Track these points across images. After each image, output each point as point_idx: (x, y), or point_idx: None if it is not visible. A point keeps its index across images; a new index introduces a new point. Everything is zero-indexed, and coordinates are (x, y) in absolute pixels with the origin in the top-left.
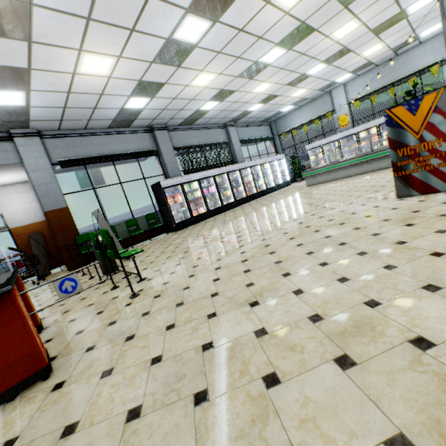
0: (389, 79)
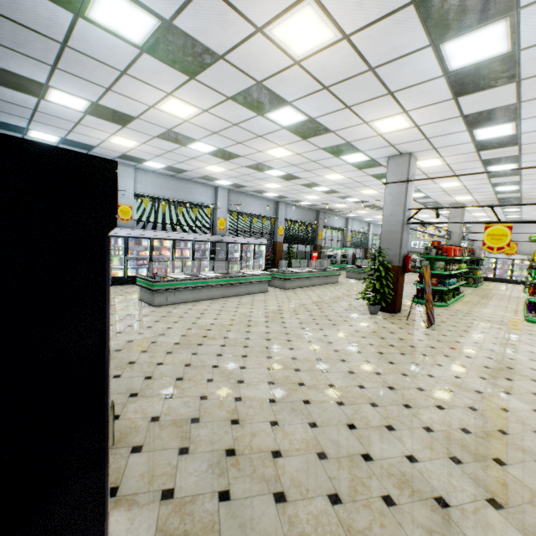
0: (177, 196)
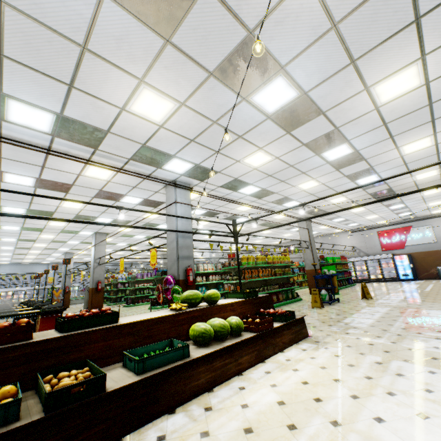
0: (24, 271)
